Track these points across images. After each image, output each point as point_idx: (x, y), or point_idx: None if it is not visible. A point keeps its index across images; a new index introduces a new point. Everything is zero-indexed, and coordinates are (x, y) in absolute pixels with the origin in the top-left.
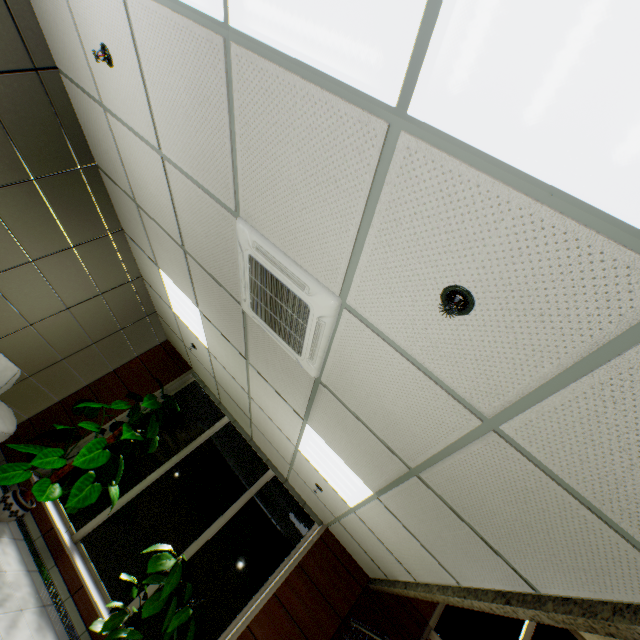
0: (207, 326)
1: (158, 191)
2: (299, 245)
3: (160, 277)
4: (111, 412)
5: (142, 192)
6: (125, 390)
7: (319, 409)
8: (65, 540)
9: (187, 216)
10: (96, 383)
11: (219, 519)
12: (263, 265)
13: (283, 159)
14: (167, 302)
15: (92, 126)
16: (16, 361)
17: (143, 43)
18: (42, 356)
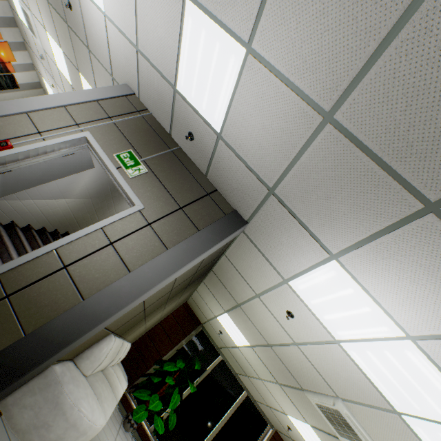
0: (251, 351)
1: (272, 332)
2: (377, 438)
3: (221, 311)
4: (161, 352)
5: (253, 314)
6: (167, 337)
7: (328, 436)
8: (150, 434)
9: (291, 355)
10: (150, 331)
11: (221, 421)
12: (346, 419)
13: (395, 436)
14: (213, 312)
15: (231, 276)
16: (130, 340)
17: (330, 349)
18: (140, 333)
